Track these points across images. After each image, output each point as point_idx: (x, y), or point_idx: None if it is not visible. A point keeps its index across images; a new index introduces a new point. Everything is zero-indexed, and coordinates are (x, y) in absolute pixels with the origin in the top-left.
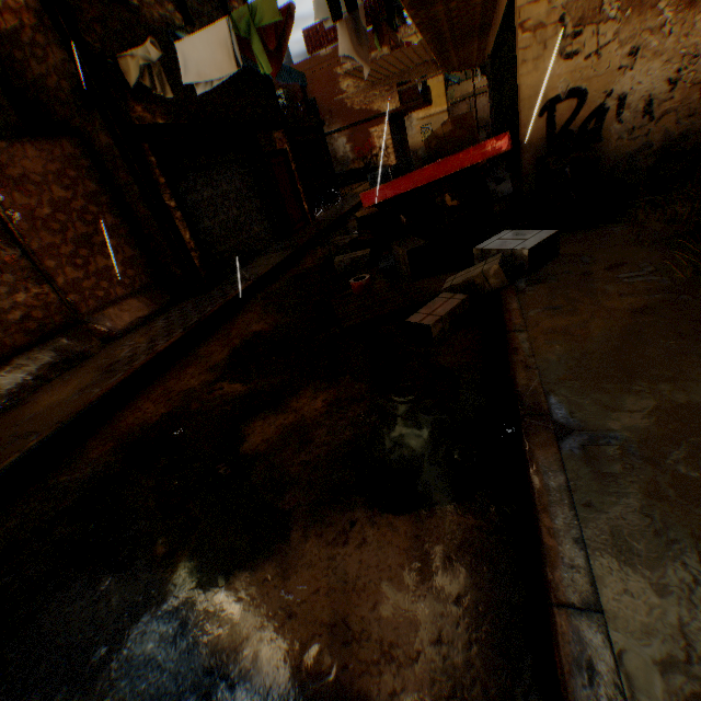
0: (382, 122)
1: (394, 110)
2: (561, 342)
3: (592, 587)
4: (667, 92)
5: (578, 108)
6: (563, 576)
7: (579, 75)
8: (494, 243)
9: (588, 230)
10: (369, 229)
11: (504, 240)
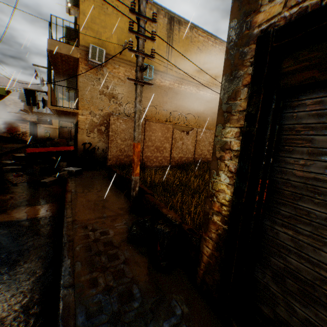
0: (27, 123)
1: (35, 121)
2: (77, 184)
3: (71, 201)
4: (106, 149)
5: (90, 146)
6: (68, 201)
7: (90, 140)
8: (68, 169)
9: (91, 171)
10: (23, 160)
11: (70, 168)
